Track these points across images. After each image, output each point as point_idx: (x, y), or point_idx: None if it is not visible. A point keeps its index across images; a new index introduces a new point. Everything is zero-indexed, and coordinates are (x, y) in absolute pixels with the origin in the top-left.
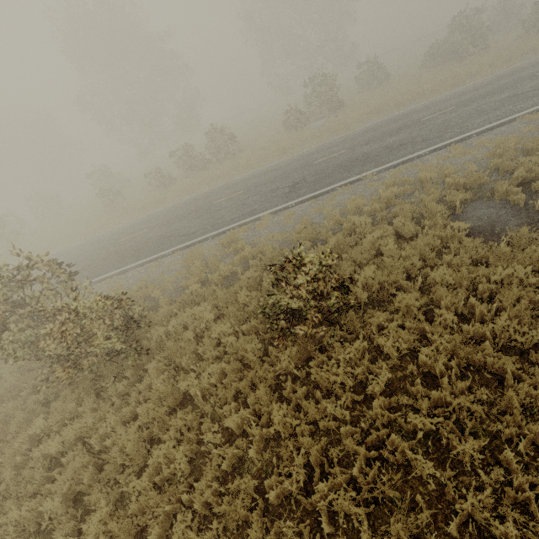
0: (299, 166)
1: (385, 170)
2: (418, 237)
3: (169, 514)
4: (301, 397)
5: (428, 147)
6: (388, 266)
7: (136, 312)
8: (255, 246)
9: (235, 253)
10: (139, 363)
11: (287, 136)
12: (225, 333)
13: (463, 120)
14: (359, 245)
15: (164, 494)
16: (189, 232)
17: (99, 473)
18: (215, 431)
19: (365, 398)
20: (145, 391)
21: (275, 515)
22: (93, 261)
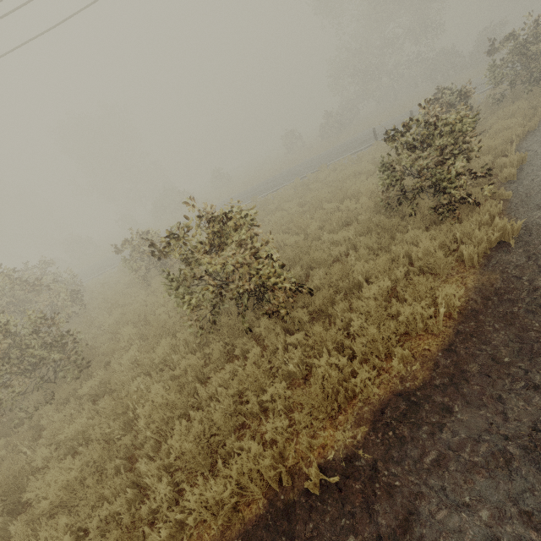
0: None
1: None
2: None
3: None
4: None
5: None
6: None
7: None
8: None
9: None
10: None
11: None
12: None
13: None
14: None
15: None
16: None
17: None
18: None
19: None
20: None
21: None
22: None
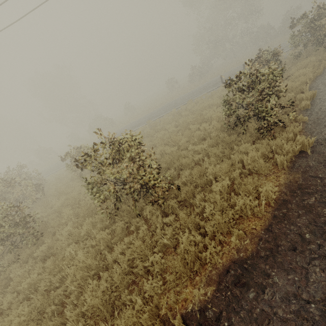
0: None
1: None
2: None
3: None
4: None
5: None
6: None
7: None
8: None
9: None
10: None
11: None
12: None
13: None
14: None
15: None
16: None
17: None
18: None
19: None
20: None
21: None
22: None
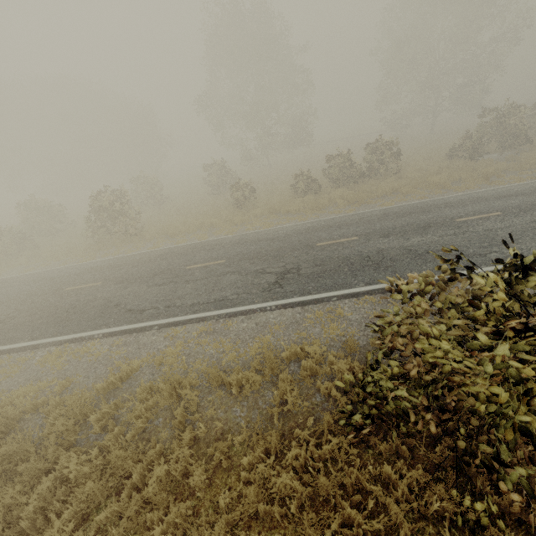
0: None
1: None
2: None
3: None
4: None
5: None
6: None
7: None
8: None
9: None
10: None
11: (465, 163)
12: None
13: None
14: None
15: None
16: (469, 253)
17: None
18: None
19: None
20: None
21: None
22: (298, 264)
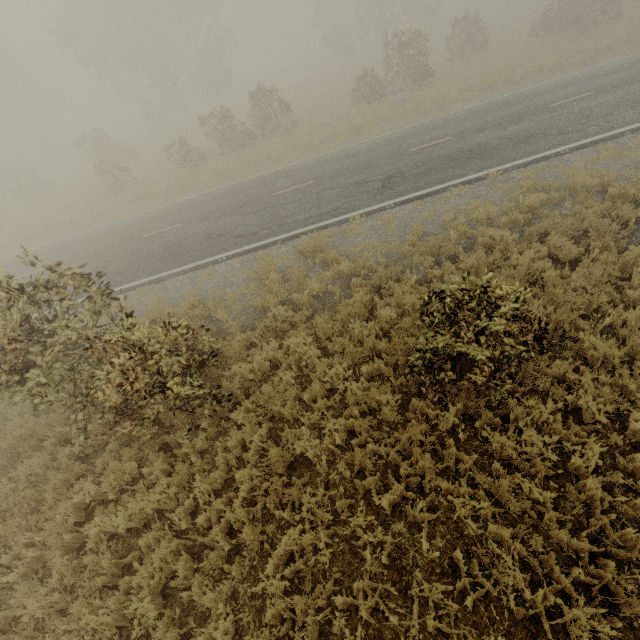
0: (388, 153)
1: (513, 169)
2: (583, 262)
3: (315, 619)
4: (468, 467)
5: (568, 143)
6: (559, 300)
7: (208, 342)
8: (349, 258)
9: (321, 265)
10: (218, 410)
11: (358, 110)
12: (338, 375)
13: (610, 112)
14: (504, 268)
15: (307, 595)
16: (247, 232)
17: (192, 559)
18: (351, 508)
19: (558, 473)
20: (237, 449)
21: (469, 625)
22: (109, 262)
